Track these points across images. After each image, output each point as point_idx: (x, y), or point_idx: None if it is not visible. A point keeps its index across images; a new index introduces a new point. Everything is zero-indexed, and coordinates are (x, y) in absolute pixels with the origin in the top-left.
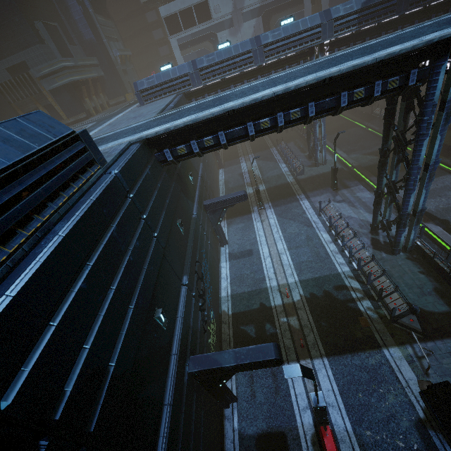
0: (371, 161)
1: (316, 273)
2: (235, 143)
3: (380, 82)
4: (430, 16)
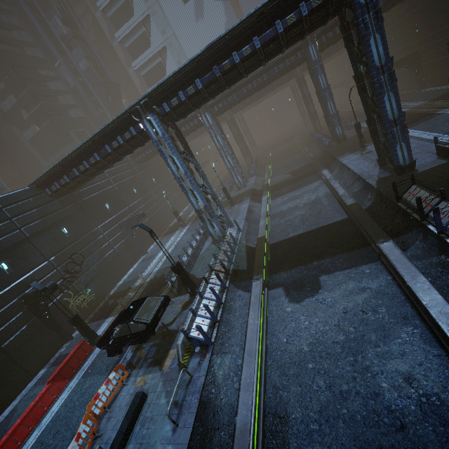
0: (284, 179)
1: (169, 264)
2: (78, 180)
3: (119, 136)
4: (274, 68)
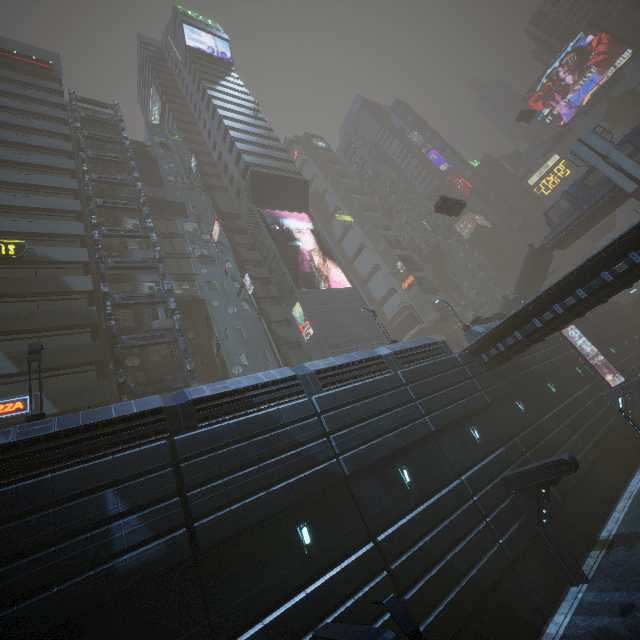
0: None
1: None
2: None
3: None
4: None
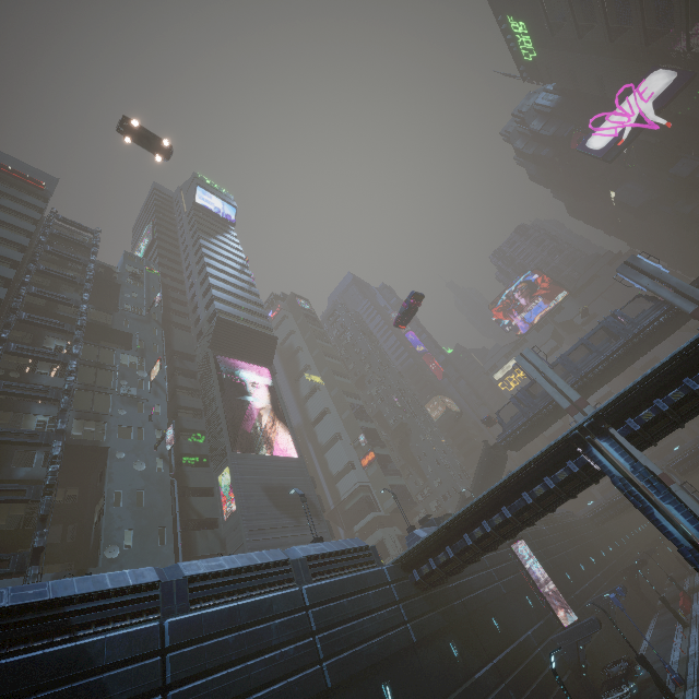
0: None
1: None
2: (617, 513)
3: None
4: None
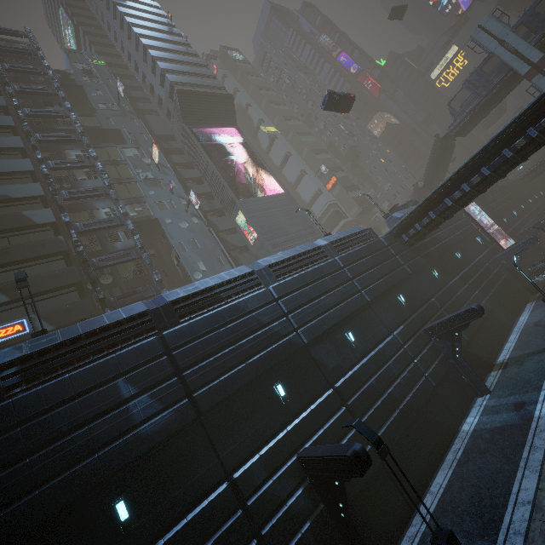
0: None
1: None
2: None
3: None
4: None
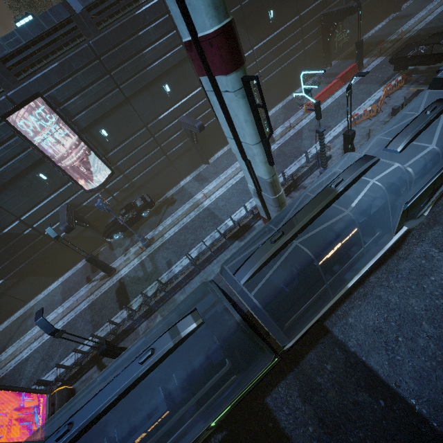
0: None
1: (437, 25)
2: None
3: None
4: None
